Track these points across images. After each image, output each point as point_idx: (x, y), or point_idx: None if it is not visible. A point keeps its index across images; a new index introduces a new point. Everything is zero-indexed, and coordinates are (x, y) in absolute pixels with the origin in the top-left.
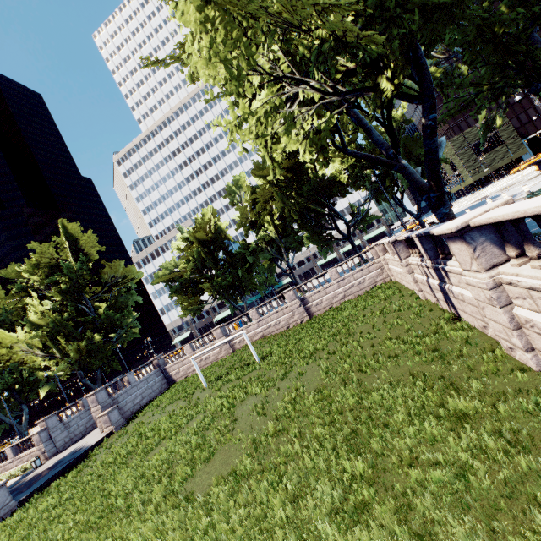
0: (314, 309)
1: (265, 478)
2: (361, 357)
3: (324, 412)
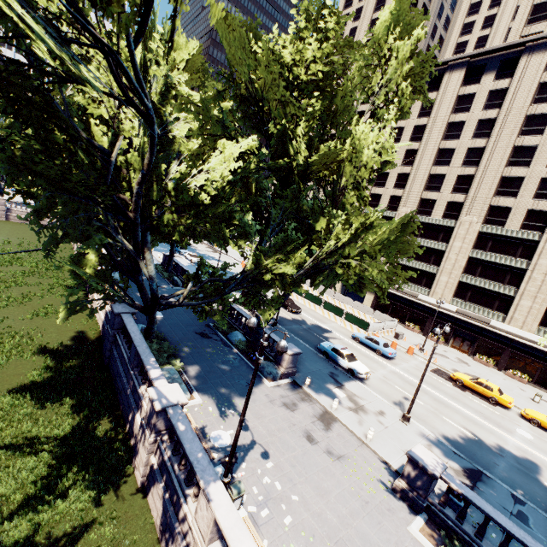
0: (13, 218)
1: (5, 250)
2: (38, 244)
3: (22, 248)
